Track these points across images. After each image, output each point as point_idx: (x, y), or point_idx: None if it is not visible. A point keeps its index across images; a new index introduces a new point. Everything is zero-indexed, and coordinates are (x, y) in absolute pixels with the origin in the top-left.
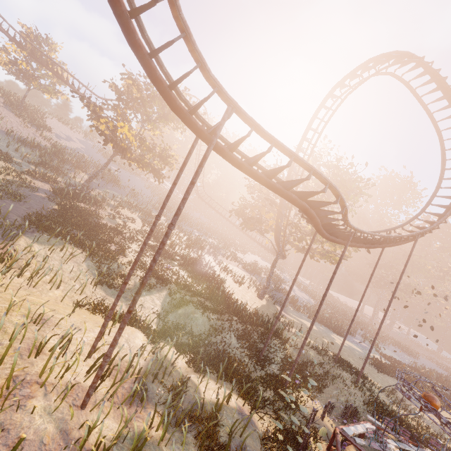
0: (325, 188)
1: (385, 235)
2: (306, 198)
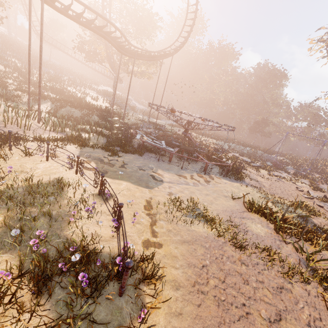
0: (107, 24)
1: (156, 52)
2: (101, 30)
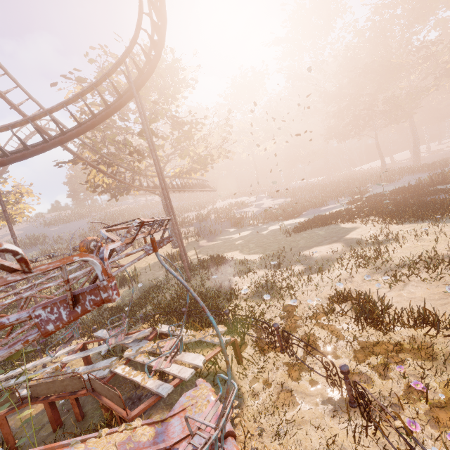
0: None
1: (54, 106)
2: None
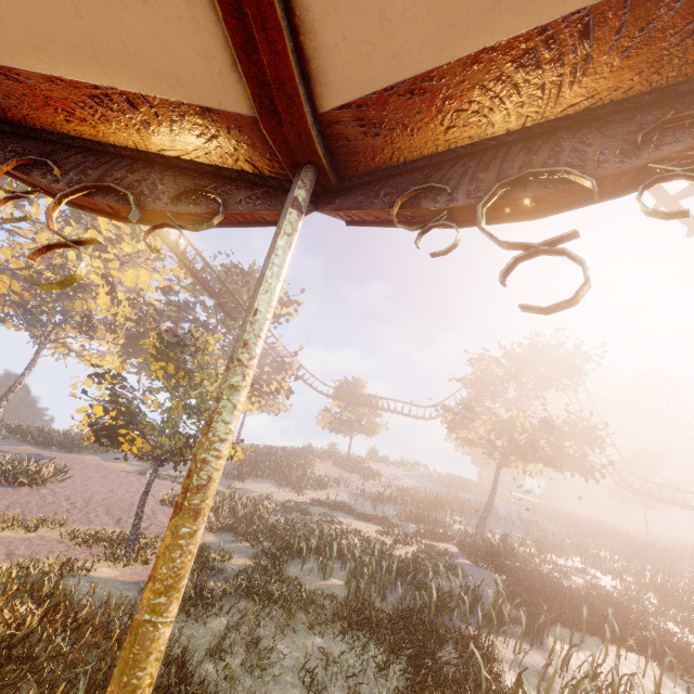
0: None
1: None
2: None
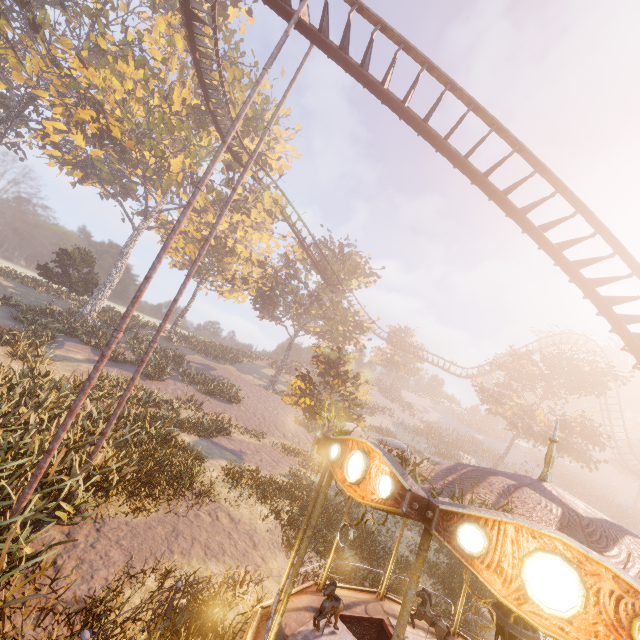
0: None
1: None
2: None
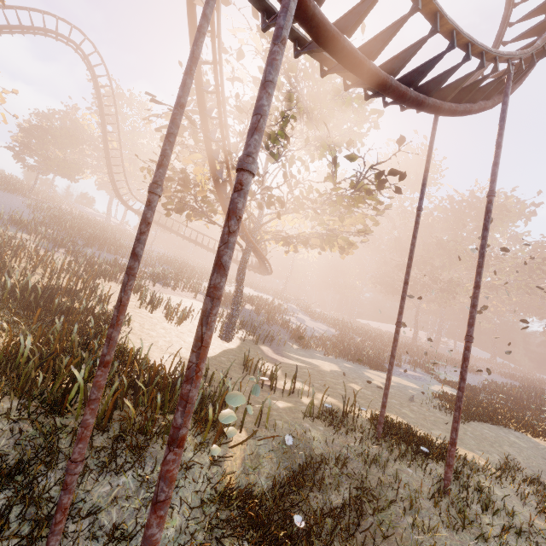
0: None
1: (448, 16)
2: None
